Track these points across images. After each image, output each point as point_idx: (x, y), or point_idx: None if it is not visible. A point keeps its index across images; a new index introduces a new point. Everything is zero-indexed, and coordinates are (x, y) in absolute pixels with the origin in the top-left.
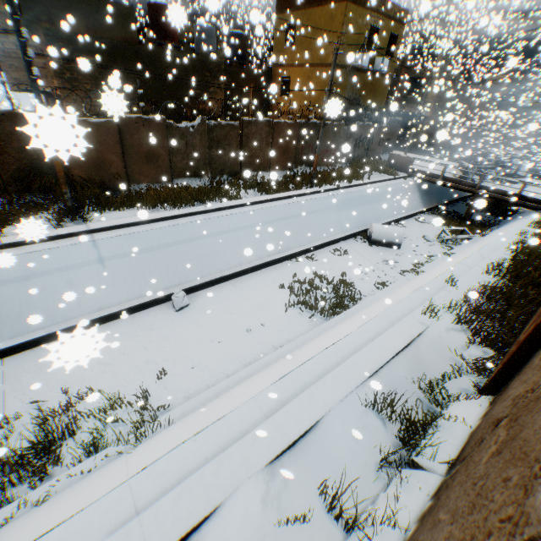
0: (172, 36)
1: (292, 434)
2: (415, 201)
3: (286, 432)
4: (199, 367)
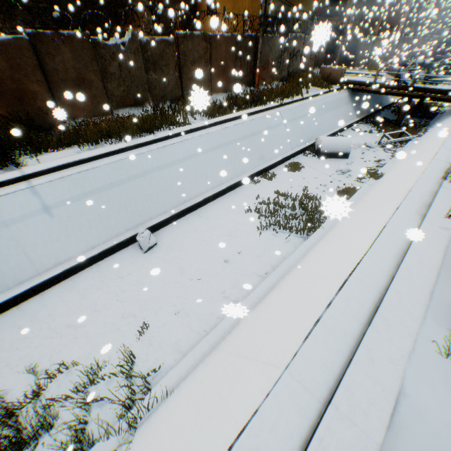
0: None
1: (374, 428)
2: (349, 112)
3: (363, 427)
4: (183, 312)
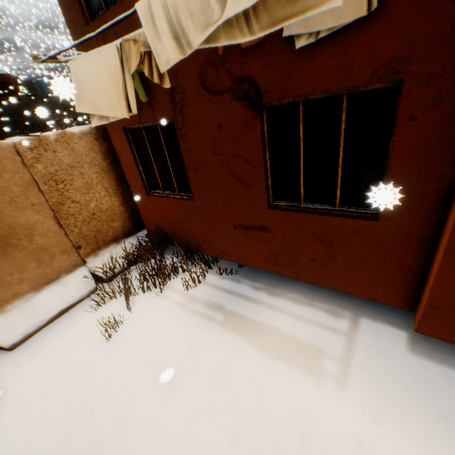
0: (15, 92)
1: None
2: None
3: None
4: None
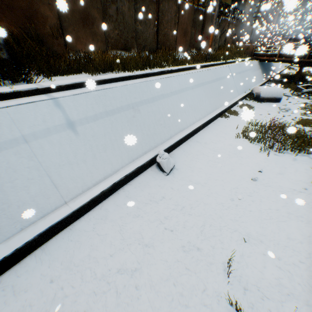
0: None
1: None
2: (260, 75)
3: None
4: (252, 238)
